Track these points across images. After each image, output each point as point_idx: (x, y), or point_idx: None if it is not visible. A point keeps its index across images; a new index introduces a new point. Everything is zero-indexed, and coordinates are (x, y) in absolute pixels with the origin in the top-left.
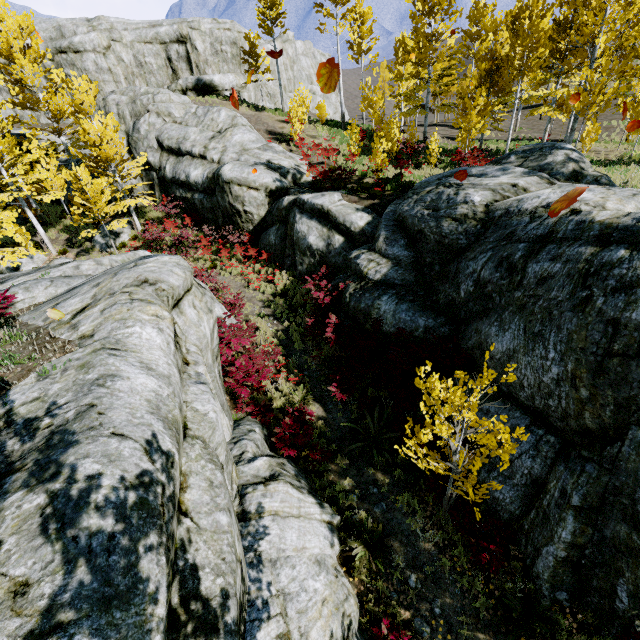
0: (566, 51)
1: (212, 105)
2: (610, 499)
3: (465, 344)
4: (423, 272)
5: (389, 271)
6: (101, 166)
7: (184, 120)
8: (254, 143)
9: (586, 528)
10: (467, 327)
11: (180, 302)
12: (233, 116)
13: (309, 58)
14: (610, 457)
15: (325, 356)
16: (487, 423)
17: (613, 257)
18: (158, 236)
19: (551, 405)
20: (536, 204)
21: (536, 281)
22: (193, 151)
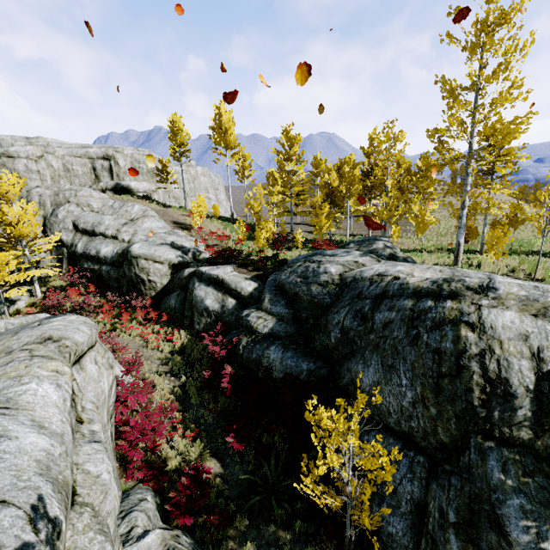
0: (371, 187)
1: (127, 201)
2: (476, 508)
3: (341, 382)
4: (301, 325)
5: (274, 325)
6: (12, 241)
7: (101, 210)
8: (161, 229)
9: (467, 545)
10: (340, 367)
11: (82, 358)
12: (145, 209)
13: (206, 177)
14: (465, 466)
15: (221, 407)
16: (368, 446)
17: (425, 306)
18: (59, 302)
19: (413, 426)
20: (372, 273)
21: (382, 325)
22: (106, 233)
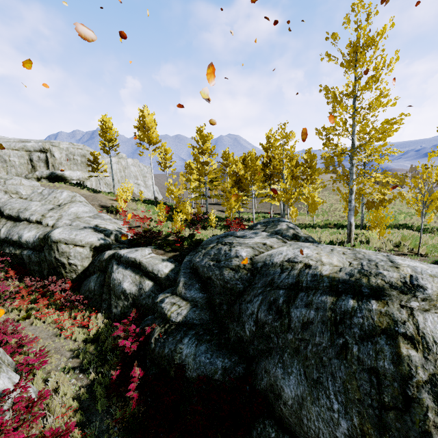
0: (270, 175)
1: (59, 188)
2: None
3: (259, 384)
4: (215, 310)
5: (188, 312)
6: None
7: (30, 196)
8: (87, 213)
9: None
10: (257, 365)
11: None
12: (73, 195)
13: (136, 167)
14: None
15: (128, 418)
16: None
17: (347, 306)
18: None
19: None
20: (281, 259)
21: (301, 325)
22: (31, 218)
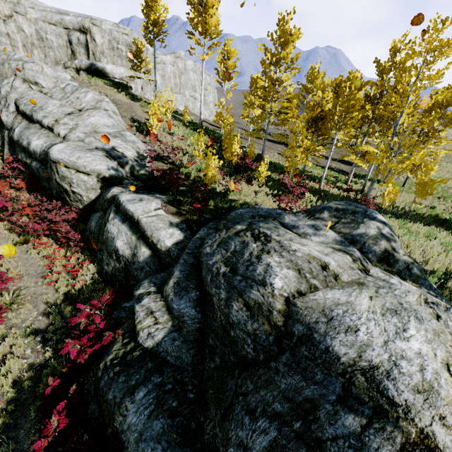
0: (372, 119)
1: (93, 86)
2: None
3: None
4: (204, 352)
5: (164, 338)
6: None
7: (50, 92)
8: (108, 127)
9: None
10: None
11: None
12: (98, 100)
13: (196, 74)
14: None
15: None
16: None
17: None
18: None
19: None
20: (353, 353)
21: None
22: (43, 121)
